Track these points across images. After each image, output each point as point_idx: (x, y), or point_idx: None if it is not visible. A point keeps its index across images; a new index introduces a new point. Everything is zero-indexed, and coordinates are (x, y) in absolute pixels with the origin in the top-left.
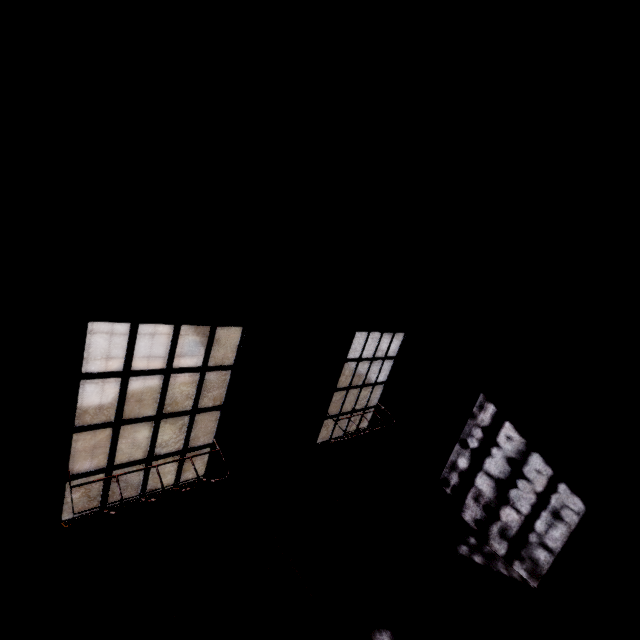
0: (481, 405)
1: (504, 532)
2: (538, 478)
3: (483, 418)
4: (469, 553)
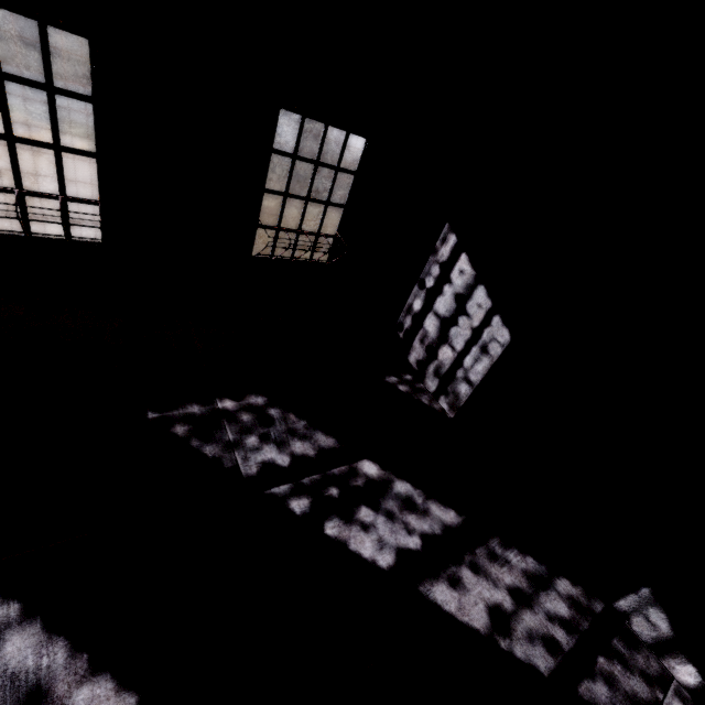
0: (444, 237)
1: (438, 370)
2: (477, 313)
3: (443, 253)
4: (396, 383)
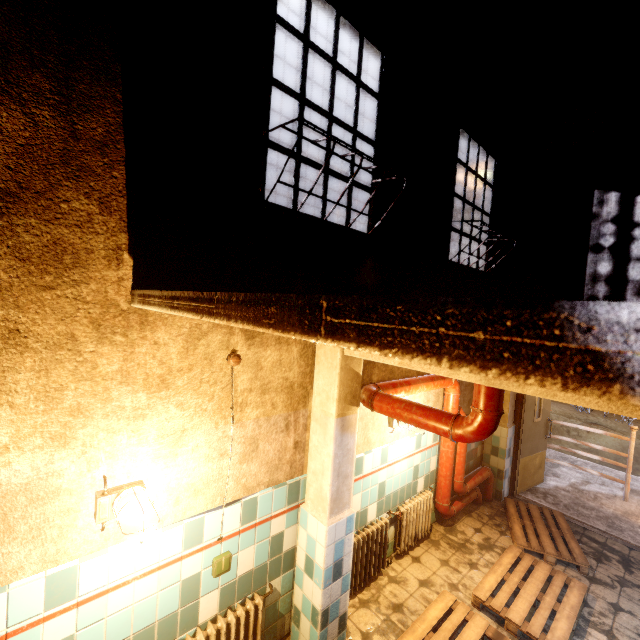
0: (600, 201)
1: None
2: None
3: (608, 211)
4: None
